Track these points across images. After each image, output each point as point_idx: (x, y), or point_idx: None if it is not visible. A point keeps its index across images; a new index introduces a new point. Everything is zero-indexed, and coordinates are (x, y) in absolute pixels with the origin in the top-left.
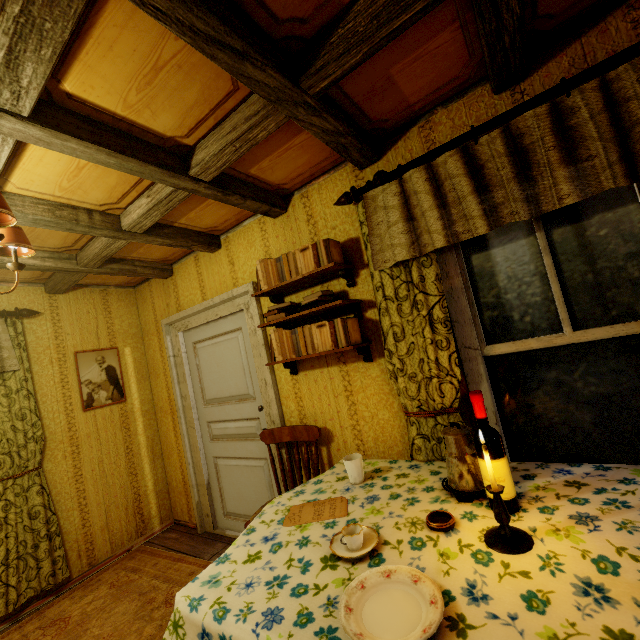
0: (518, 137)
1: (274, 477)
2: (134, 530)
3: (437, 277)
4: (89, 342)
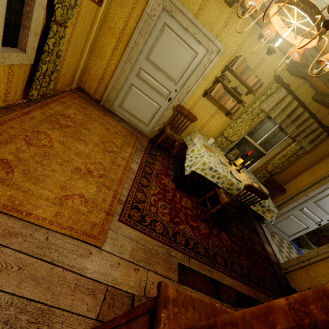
0: (302, 115)
1: (171, 119)
2: (69, 83)
3: (262, 119)
4: None
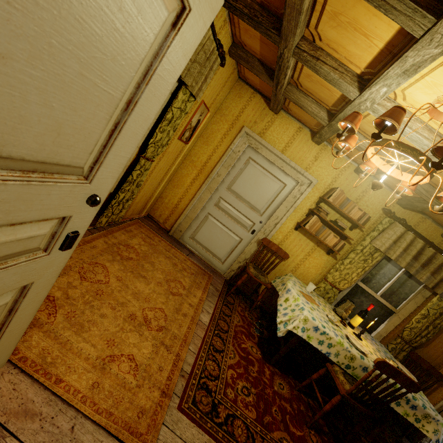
0: (434, 258)
1: (255, 256)
2: (139, 210)
3: (378, 260)
4: (208, 98)
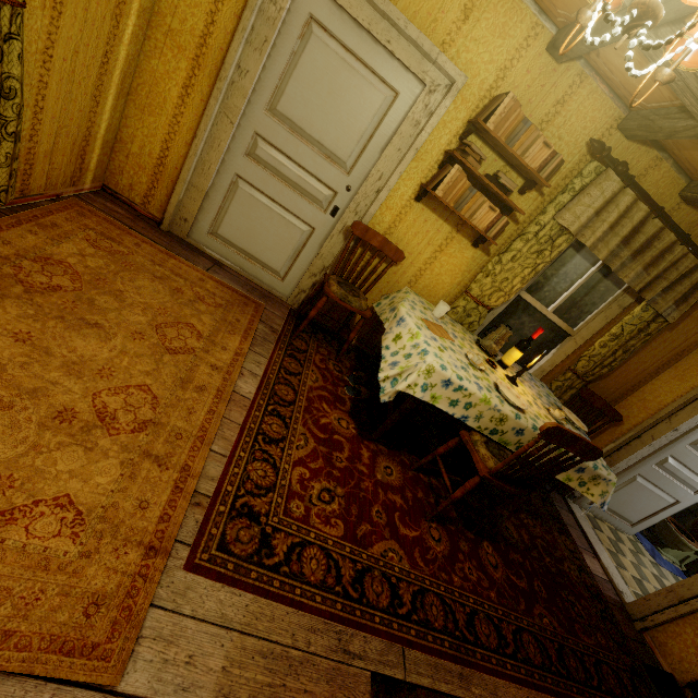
0: (658, 238)
1: (341, 260)
2: (70, 175)
3: (561, 251)
4: None
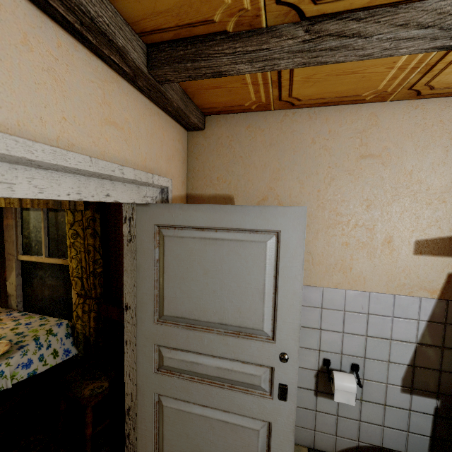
0: None
1: None
2: None
3: None
4: None
